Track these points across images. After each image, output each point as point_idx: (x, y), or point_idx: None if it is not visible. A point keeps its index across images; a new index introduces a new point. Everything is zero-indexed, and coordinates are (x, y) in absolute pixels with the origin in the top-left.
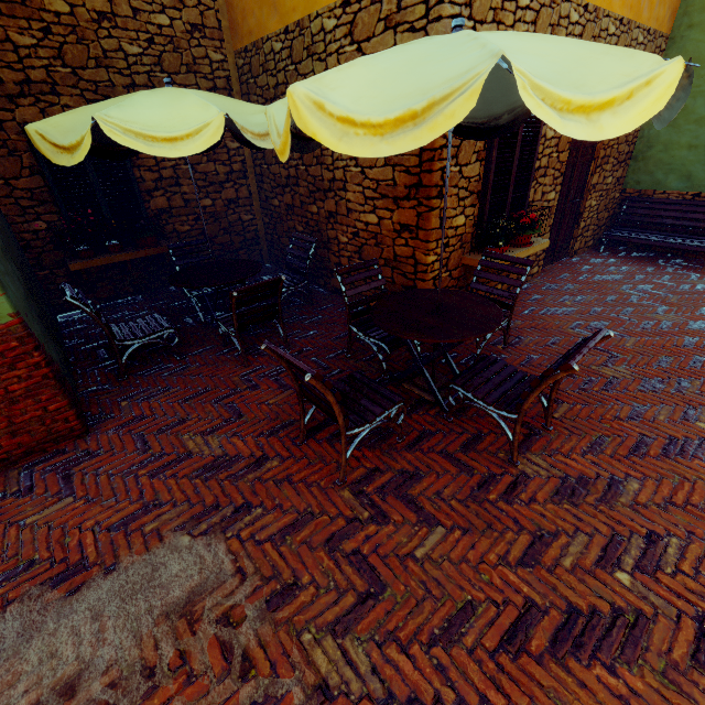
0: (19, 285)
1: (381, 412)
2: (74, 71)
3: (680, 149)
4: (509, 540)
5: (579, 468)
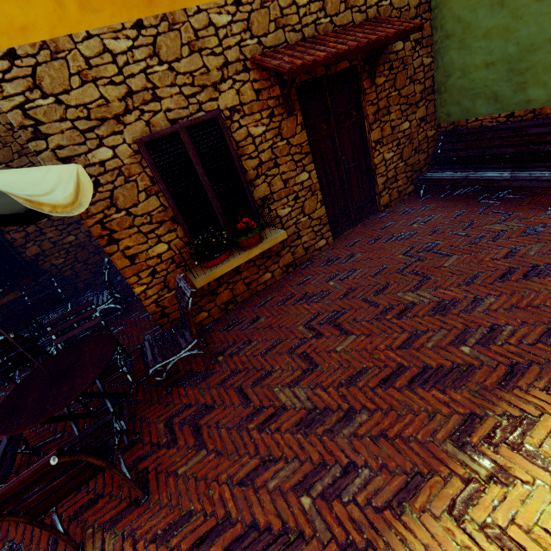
0: None
1: None
2: None
3: (477, 70)
4: None
5: None
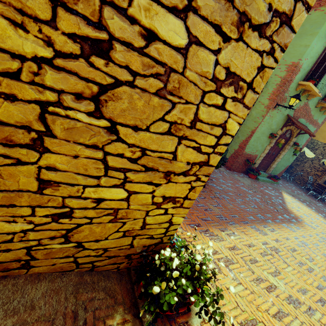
0: None
1: (323, 195)
2: None
3: None
4: None
5: None
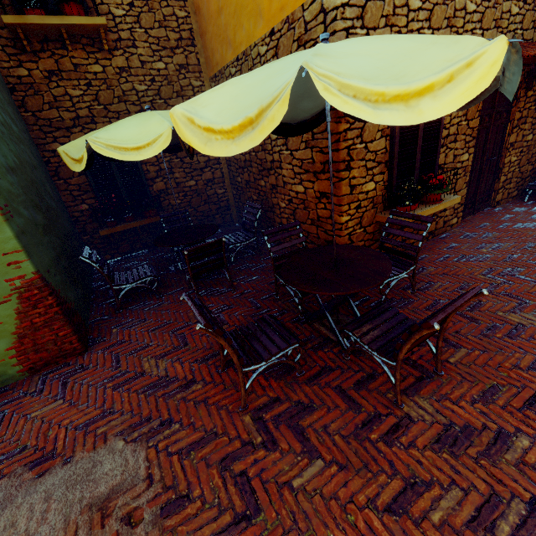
0: (51, 250)
1: (276, 352)
2: (105, 107)
3: None
4: (381, 483)
5: (466, 417)
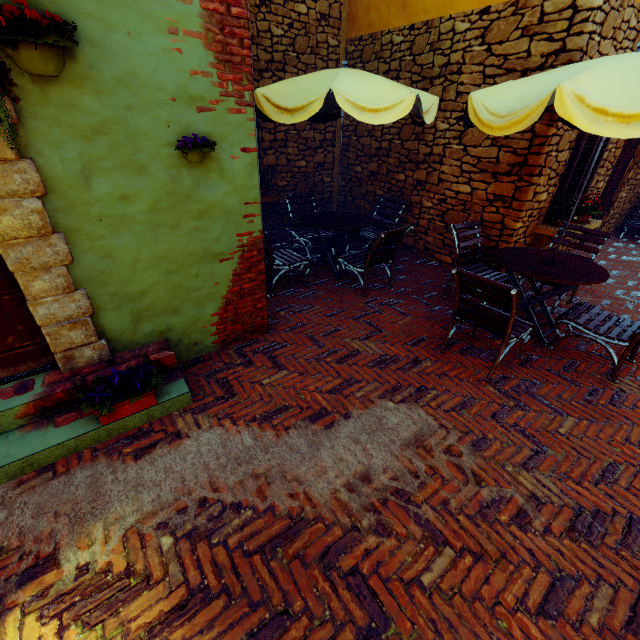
0: None
1: (523, 331)
2: None
3: None
4: (626, 429)
5: None
